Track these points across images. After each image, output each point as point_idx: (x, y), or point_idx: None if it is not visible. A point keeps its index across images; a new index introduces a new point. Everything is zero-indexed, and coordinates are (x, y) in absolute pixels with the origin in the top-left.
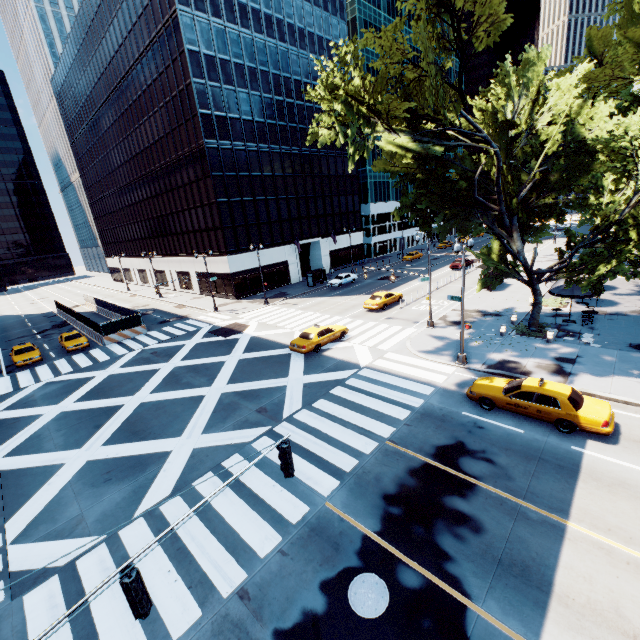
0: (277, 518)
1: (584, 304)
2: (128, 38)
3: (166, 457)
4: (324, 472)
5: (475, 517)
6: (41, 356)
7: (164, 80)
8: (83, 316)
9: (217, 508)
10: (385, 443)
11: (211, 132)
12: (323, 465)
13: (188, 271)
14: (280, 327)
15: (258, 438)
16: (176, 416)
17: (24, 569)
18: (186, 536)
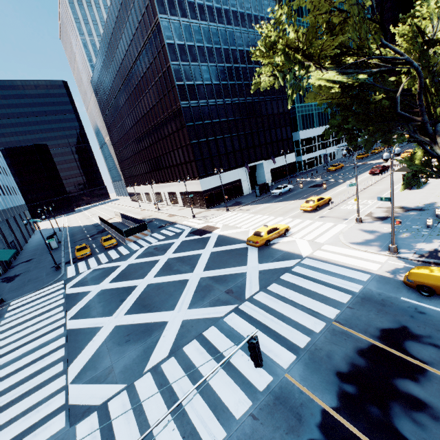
0: (247, 384)
1: None
2: (131, 45)
3: (164, 326)
4: (282, 346)
5: (433, 404)
6: (91, 252)
7: (153, 67)
8: (113, 225)
9: (201, 370)
10: (332, 323)
11: (184, 96)
12: (280, 340)
13: (175, 192)
14: (238, 227)
15: (228, 314)
16: (170, 294)
17: (77, 404)
18: (179, 392)
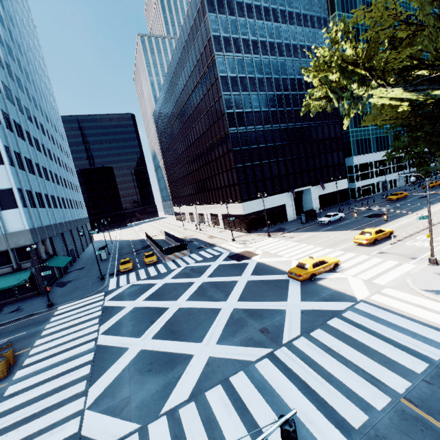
0: None
1: None
2: (189, 80)
3: (189, 360)
4: (327, 419)
5: None
6: (133, 266)
7: (206, 98)
8: (156, 242)
9: (222, 428)
10: (400, 401)
11: (233, 123)
12: (325, 409)
13: (217, 213)
14: (279, 256)
15: (260, 359)
16: (200, 323)
17: (88, 436)
18: None
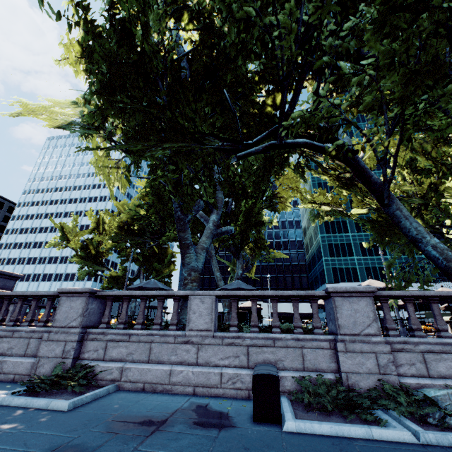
0: None
1: None
2: None
3: None
4: None
5: None
6: None
7: None
8: None
9: None
10: None
11: None
12: None
13: None
14: None
15: None
16: None
17: None
18: None
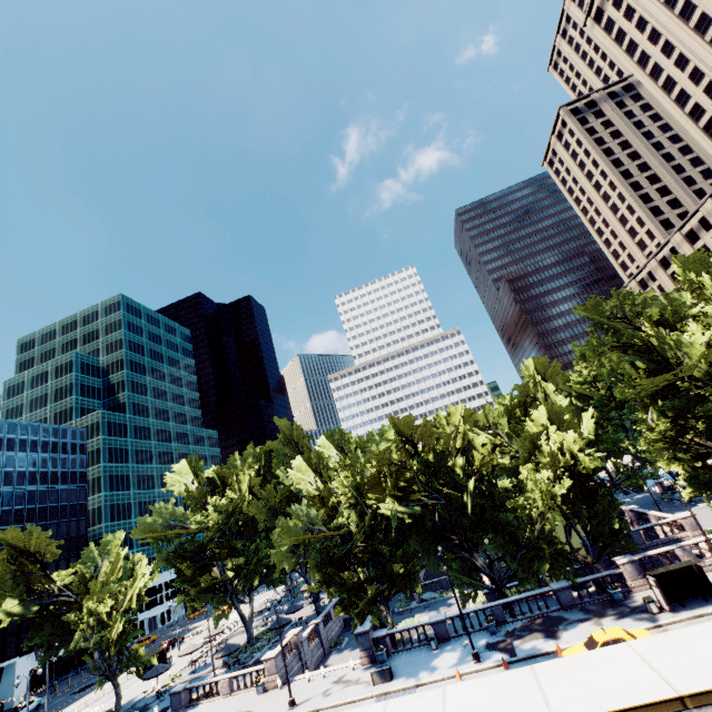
0: None
1: (192, 673)
2: None
3: None
4: None
5: None
6: None
7: None
8: None
9: None
10: None
11: None
12: None
13: None
14: None
15: None
16: None
17: None
18: None
